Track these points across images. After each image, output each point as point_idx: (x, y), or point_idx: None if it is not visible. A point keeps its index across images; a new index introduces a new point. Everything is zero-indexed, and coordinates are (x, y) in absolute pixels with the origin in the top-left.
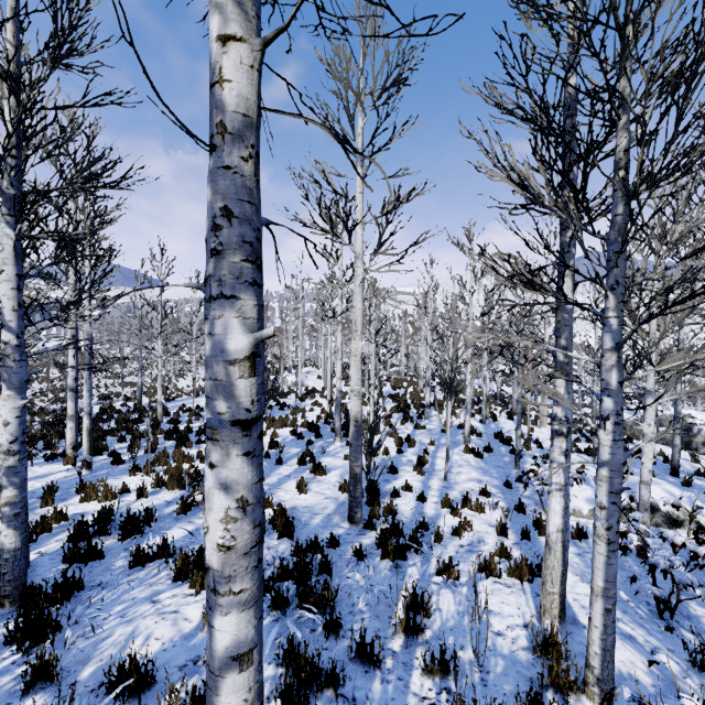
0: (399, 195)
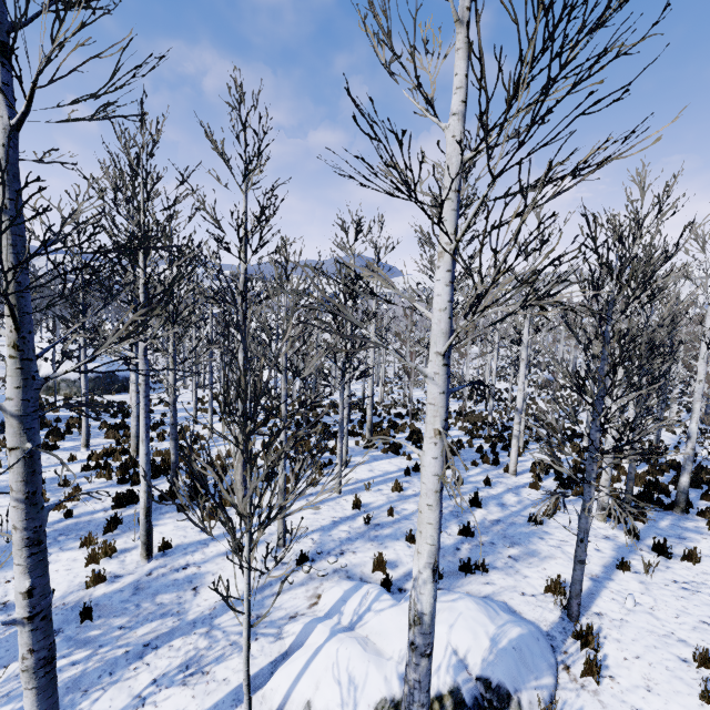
0: None
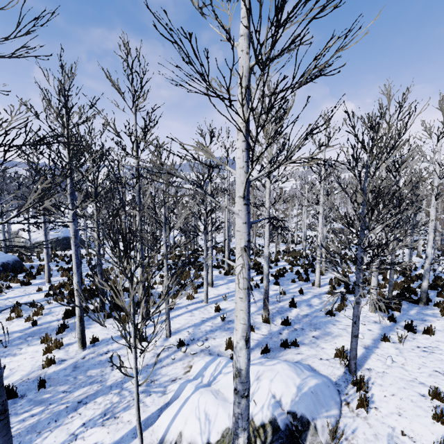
0: None
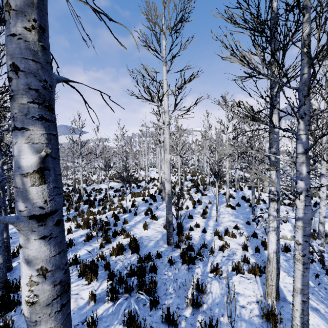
0: (184, 79)
